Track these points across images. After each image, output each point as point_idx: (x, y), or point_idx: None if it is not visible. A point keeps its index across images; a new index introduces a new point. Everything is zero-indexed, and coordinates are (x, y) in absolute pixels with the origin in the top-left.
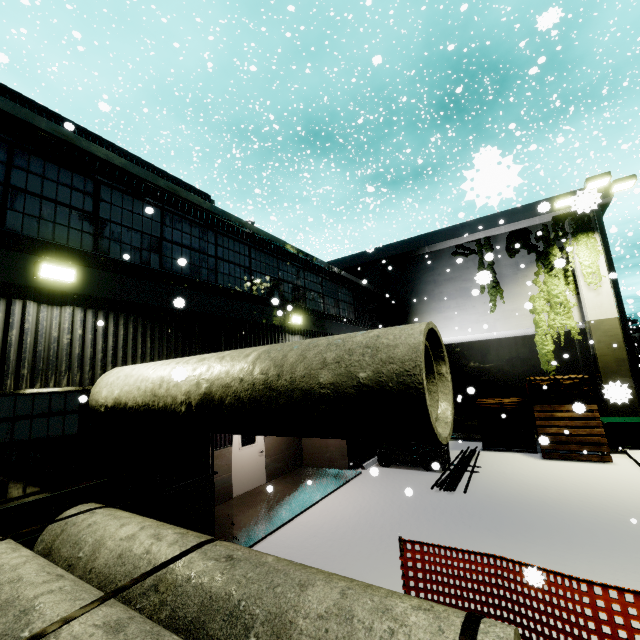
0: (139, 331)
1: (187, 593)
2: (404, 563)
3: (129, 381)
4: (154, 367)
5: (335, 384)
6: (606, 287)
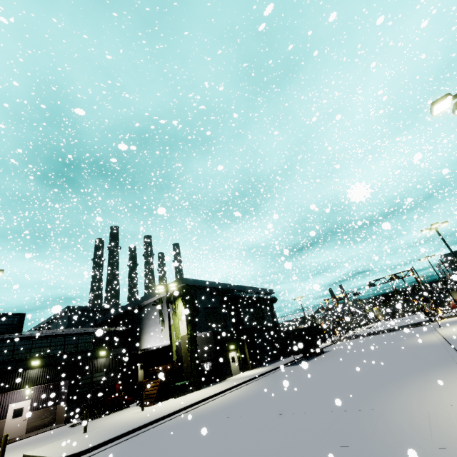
0: None
1: None
2: None
3: None
4: None
5: None
6: (184, 321)
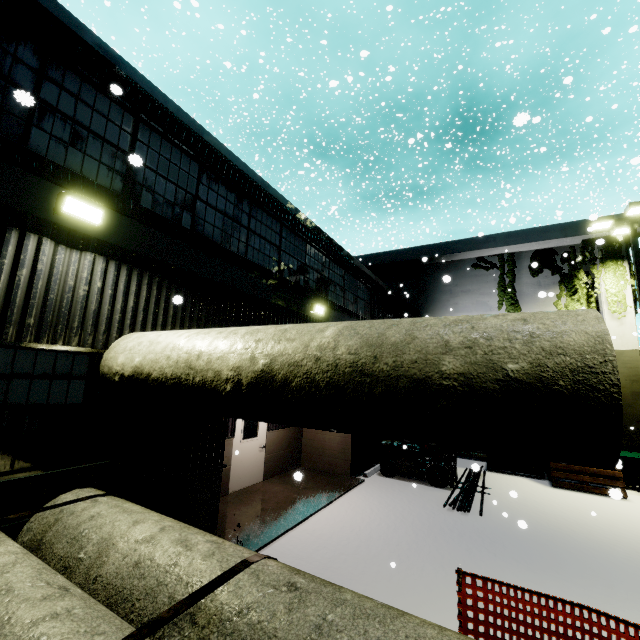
0: (163, 295)
1: (240, 633)
2: (462, 600)
3: (155, 348)
4: (188, 335)
5: (466, 375)
6: (630, 318)
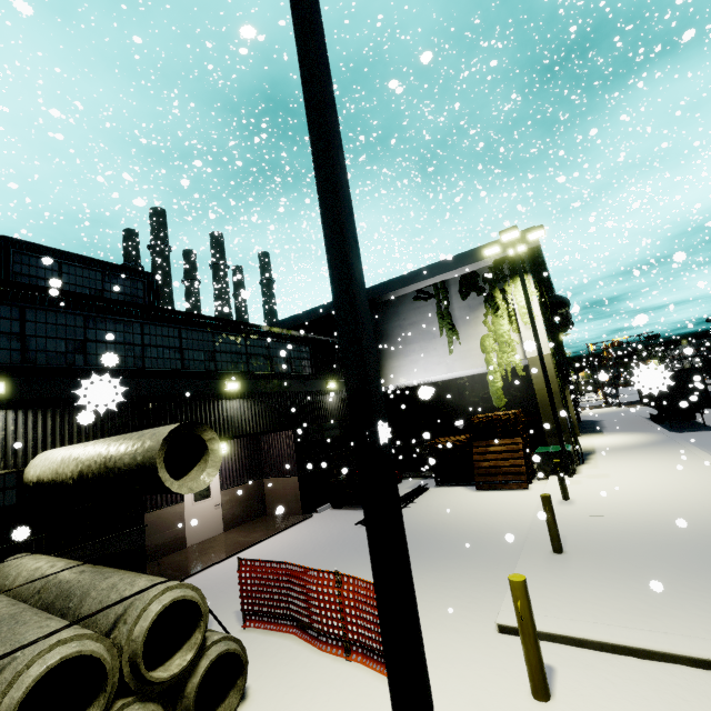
0: (66, 420)
1: (52, 591)
2: (240, 574)
3: (46, 463)
4: (62, 452)
5: (130, 464)
6: (540, 326)
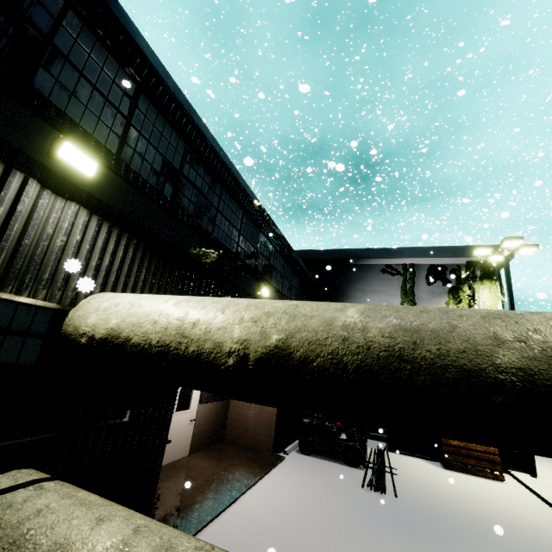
0: (137, 258)
1: None
2: None
3: (137, 311)
4: (177, 300)
5: (526, 370)
6: None
